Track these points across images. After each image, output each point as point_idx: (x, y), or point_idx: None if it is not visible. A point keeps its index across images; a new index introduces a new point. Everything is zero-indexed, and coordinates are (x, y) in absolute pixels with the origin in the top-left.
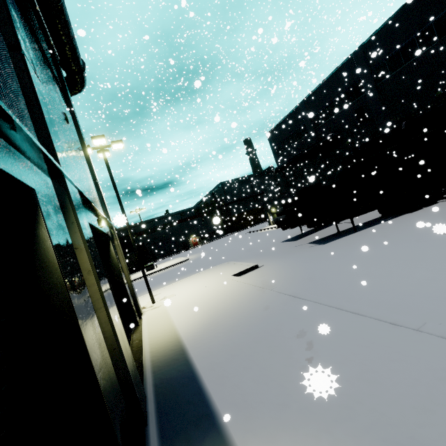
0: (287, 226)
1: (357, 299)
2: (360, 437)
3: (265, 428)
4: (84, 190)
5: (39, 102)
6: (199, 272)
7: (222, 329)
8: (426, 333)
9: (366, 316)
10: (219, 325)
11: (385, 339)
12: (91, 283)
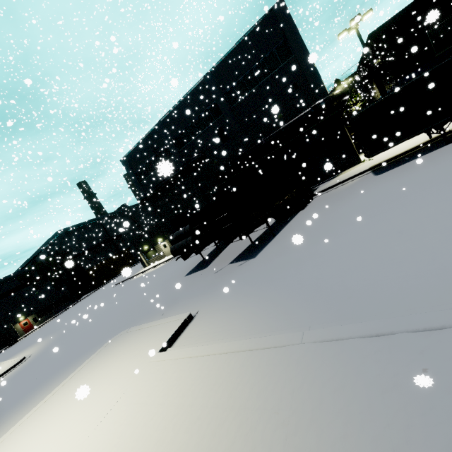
0: (188, 254)
1: None
2: None
3: None
4: None
5: None
6: (70, 376)
7: None
8: None
9: None
10: None
11: None
12: None
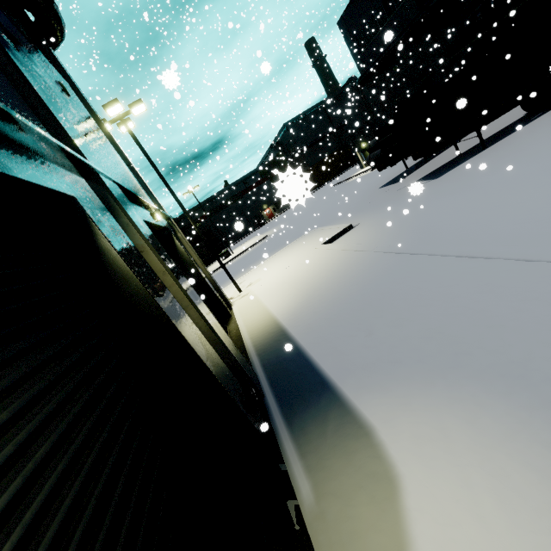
0: (385, 165)
1: (482, 240)
2: (478, 377)
3: (378, 384)
4: (123, 182)
5: (27, 80)
6: (283, 249)
7: (320, 304)
8: None
9: (493, 258)
10: (316, 300)
11: (515, 279)
12: (170, 283)
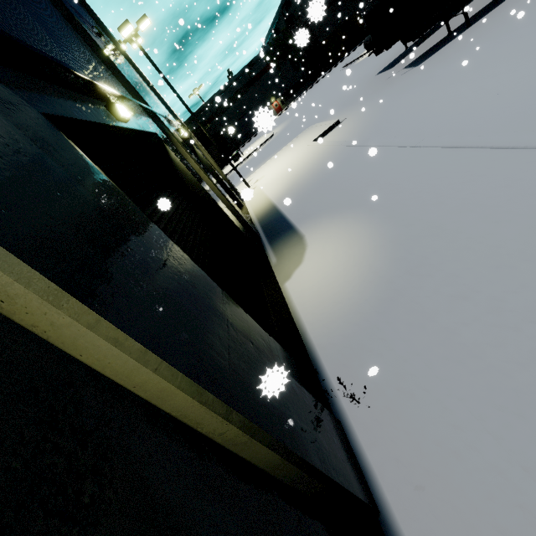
0: (382, 47)
1: (403, 132)
2: (349, 208)
3: (312, 220)
4: (156, 107)
5: (112, 62)
6: (284, 148)
7: (299, 188)
8: (417, 147)
9: (392, 146)
10: (297, 186)
11: (392, 159)
12: (203, 176)
